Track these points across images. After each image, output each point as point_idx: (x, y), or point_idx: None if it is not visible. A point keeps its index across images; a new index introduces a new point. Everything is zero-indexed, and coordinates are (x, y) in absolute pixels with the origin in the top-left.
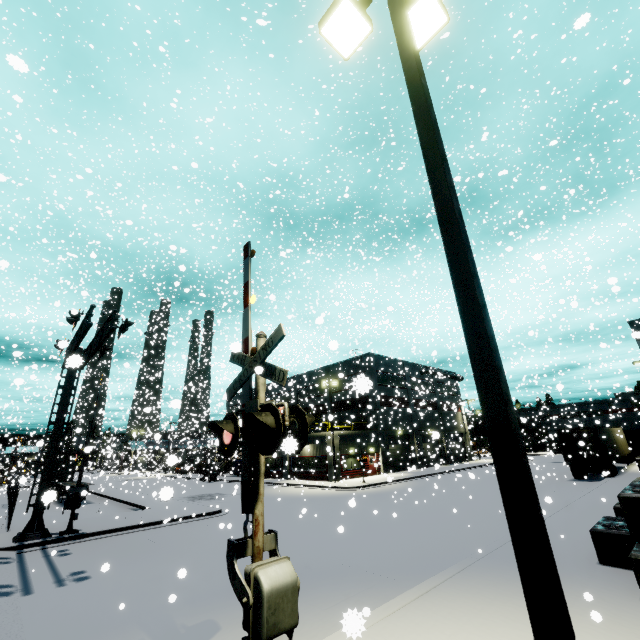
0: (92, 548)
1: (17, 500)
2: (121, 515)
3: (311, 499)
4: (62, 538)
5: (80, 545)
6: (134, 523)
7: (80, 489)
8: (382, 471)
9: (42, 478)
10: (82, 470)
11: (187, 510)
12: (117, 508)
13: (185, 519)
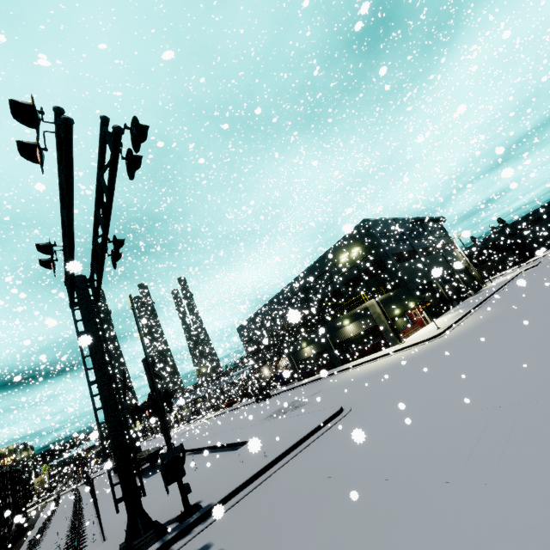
0: (246, 527)
1: (99, 490)
2: (227, 461)
3: (416, 359)
4: (186, 527)
5: (220, 527)
6: (262, 464)
7: (174, 451)
8: (429, 320)
9: (116, 458)
10: (165, 425)
11: (300, 424)
12: (205, 457)
13: (315, 433)
